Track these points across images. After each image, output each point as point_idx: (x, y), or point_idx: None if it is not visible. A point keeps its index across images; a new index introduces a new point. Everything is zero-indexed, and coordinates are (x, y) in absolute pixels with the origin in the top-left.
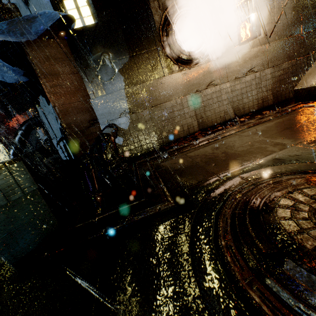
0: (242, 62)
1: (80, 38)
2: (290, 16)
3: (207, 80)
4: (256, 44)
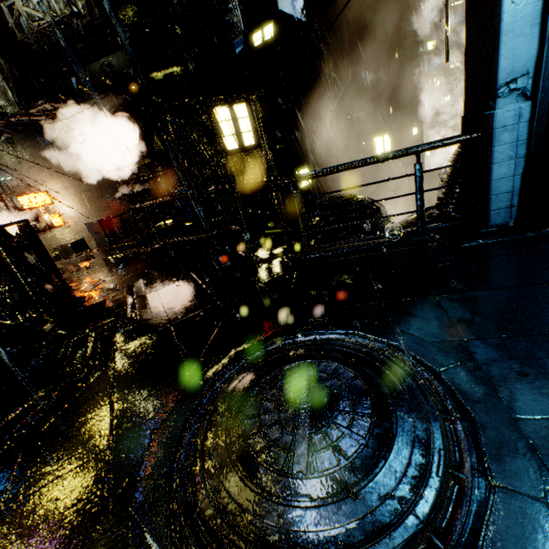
0: (73, 234)
1: None
2: (99, 204)
3: (54, 243)
4: (81, 222)
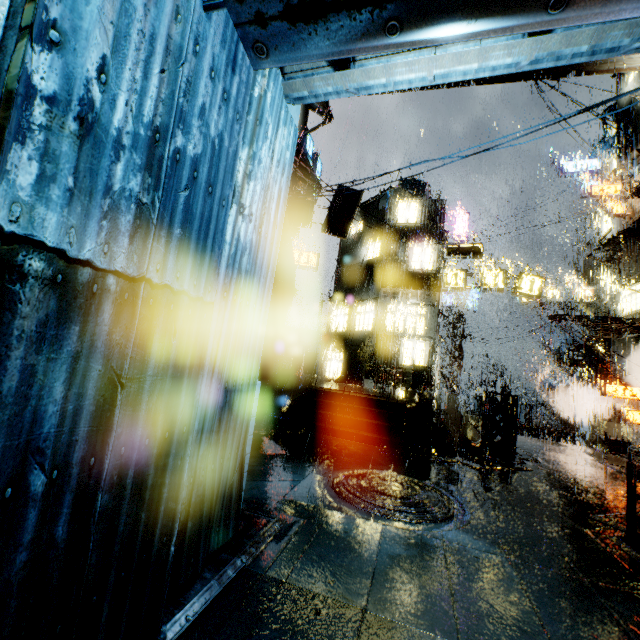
0: None
1: (586, 387)
2: None
3: (627, 437)
4: None
